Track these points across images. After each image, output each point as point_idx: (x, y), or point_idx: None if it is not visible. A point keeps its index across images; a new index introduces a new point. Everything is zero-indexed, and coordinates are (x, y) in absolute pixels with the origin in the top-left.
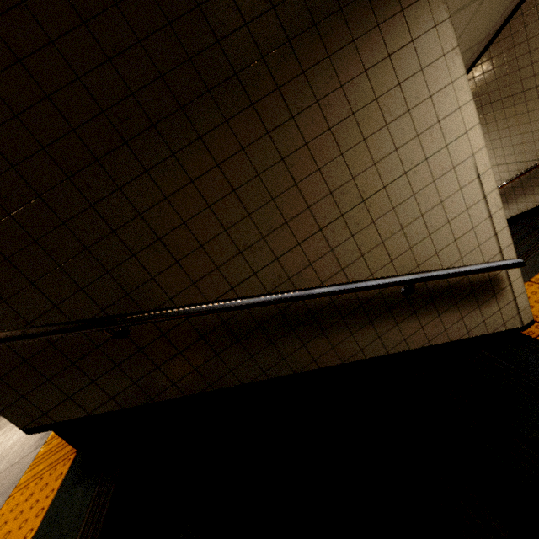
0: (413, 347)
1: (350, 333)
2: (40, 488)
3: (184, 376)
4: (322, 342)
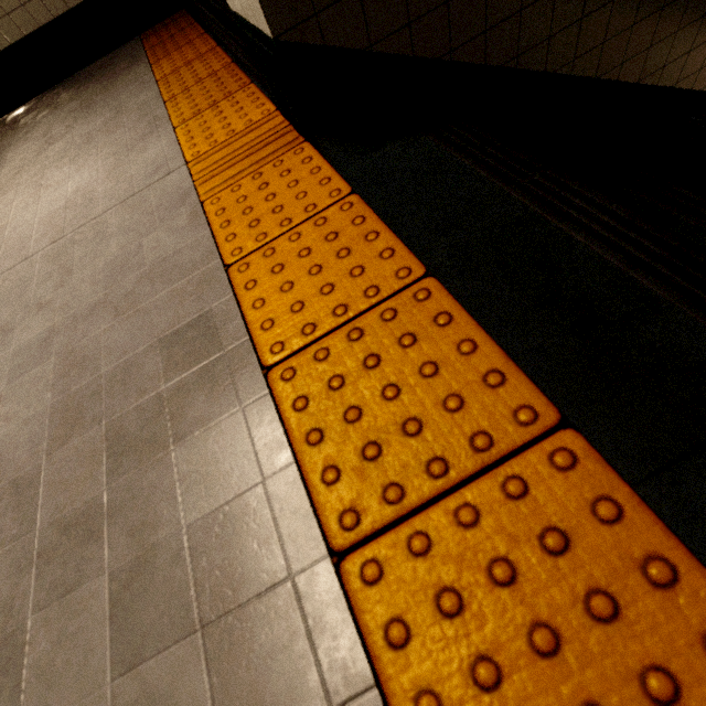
0: (696, 87)
1: (678, 27)
2: (278, 176)
3: (503, 18)
4: (649, 29)
